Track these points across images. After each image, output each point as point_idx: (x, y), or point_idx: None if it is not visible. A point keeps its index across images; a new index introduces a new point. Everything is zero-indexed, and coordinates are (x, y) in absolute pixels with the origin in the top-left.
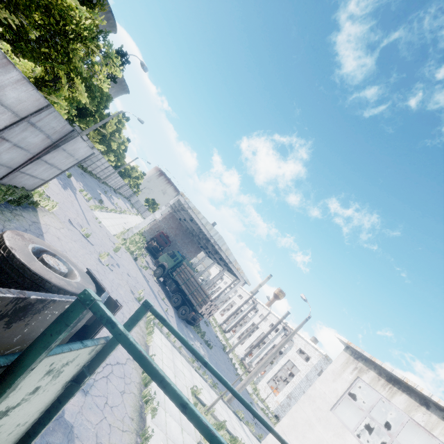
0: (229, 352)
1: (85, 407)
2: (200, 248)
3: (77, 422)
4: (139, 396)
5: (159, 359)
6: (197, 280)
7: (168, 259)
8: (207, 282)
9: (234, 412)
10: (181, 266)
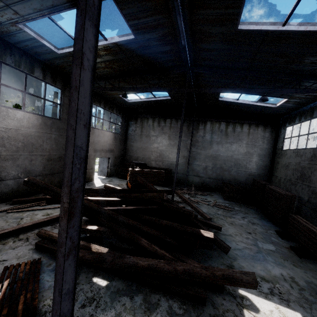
0: None
1: None
2: None
3: None
4: None
5: None
6: None
7: None
8: None
9: None
10: None
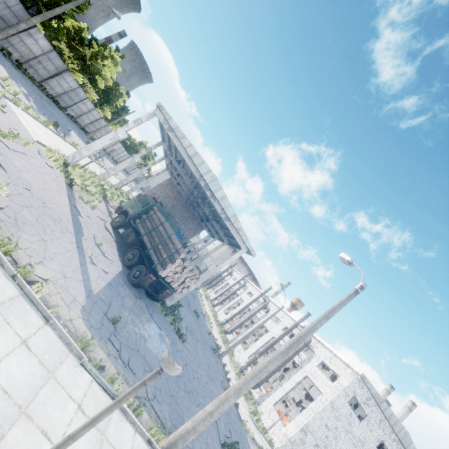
0: (222, 355)
1: None
2: (202, 226)
3: None
4: None
5: None
6: (167, 229)
7: (135, 204)
8: (199, 257)
9: None
10: (149, 211)
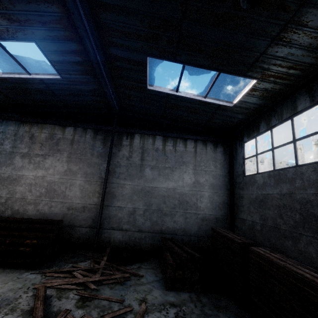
0: None
1: None
2: None
3: None
4: None
5: None
6: None
7: None
8: None
9: None
10: None
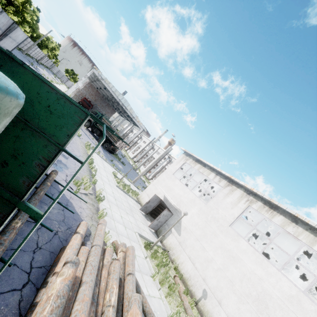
0: (136, 170)
1: (68, 162)
2: (114, 110)
3: (67, 164)
4: (88, 167)
5: (95, 160)
6: (113, 128)
7: None
8: (120, 131)
9: (136, 186)
10: (101, 120)
